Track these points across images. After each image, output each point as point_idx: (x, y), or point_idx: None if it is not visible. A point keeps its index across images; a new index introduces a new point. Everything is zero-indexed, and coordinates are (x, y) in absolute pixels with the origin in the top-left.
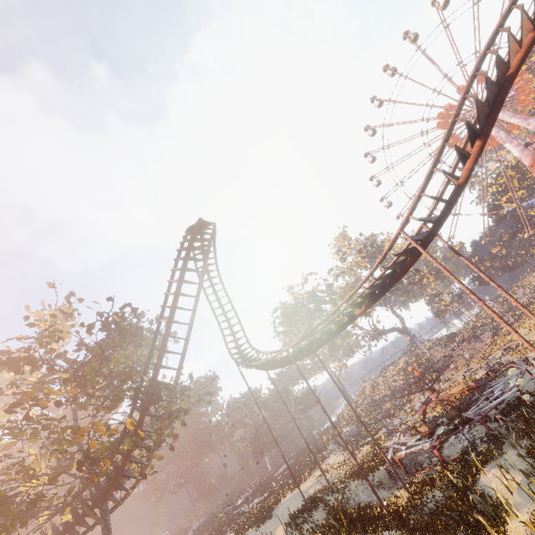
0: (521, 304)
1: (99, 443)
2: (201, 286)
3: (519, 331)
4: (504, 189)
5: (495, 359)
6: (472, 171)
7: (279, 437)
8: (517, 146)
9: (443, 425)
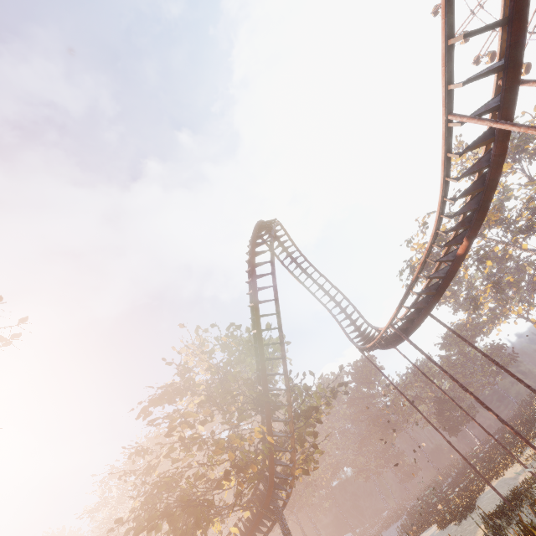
0: None
1: (239, 452)
2: (275, 287)
3: None
4: None
5: None
6: None
7: (471, 409)
8: None
9: None
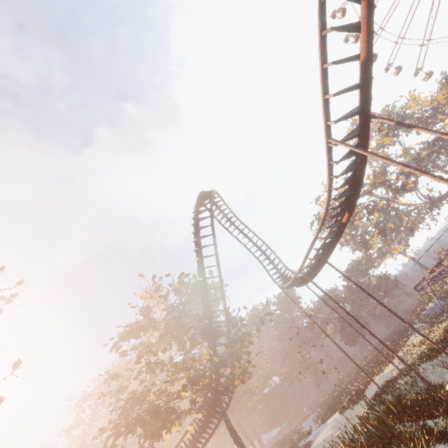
0: None
1: (193, 371)
2: (215, 245)
3: None
4: None
5: None
6: (371, 39)
7: (365, 325)
8: None
9: None
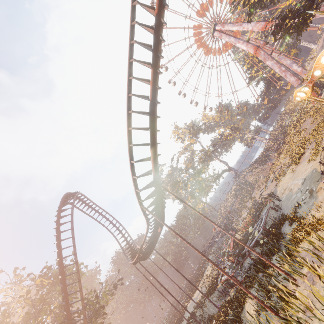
0: (217, 226)
1: None
2: (74, 245)
3: (282, 154)
4: (250, 66)
5: (240, 226)
6: (156, 167)
7: (188, 254)
8: (242, 44)
9: (238, 255)
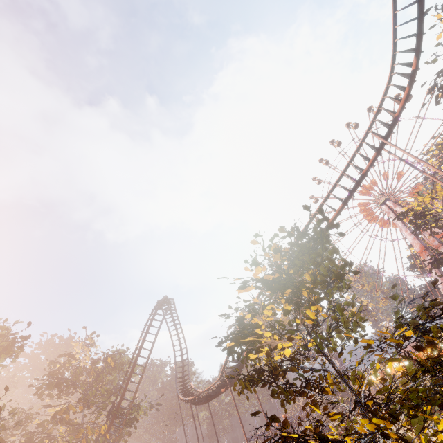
0: None
1: (88, 438)
2: (151, 351)
3: None
4: (417, 254)
5: None
6: None
7: (229, 427)
8: (409, 235)
9: None
